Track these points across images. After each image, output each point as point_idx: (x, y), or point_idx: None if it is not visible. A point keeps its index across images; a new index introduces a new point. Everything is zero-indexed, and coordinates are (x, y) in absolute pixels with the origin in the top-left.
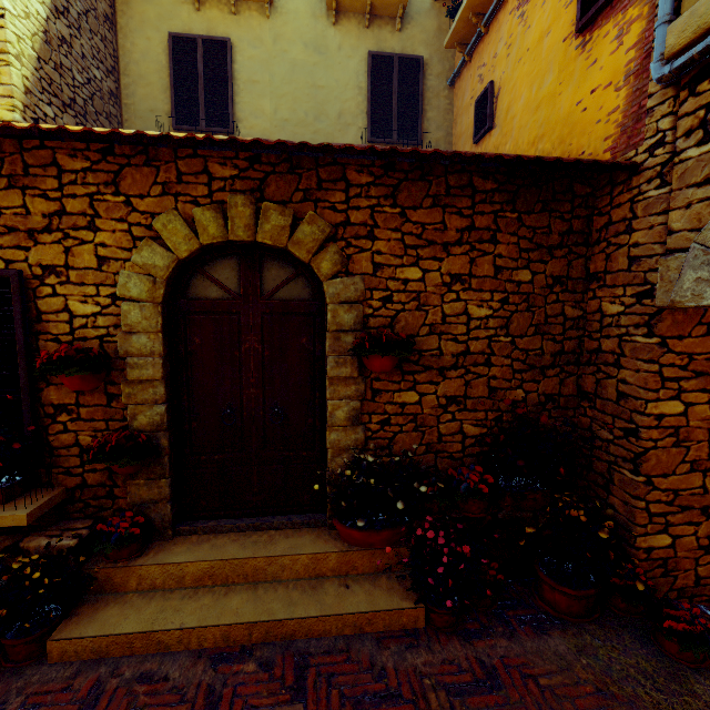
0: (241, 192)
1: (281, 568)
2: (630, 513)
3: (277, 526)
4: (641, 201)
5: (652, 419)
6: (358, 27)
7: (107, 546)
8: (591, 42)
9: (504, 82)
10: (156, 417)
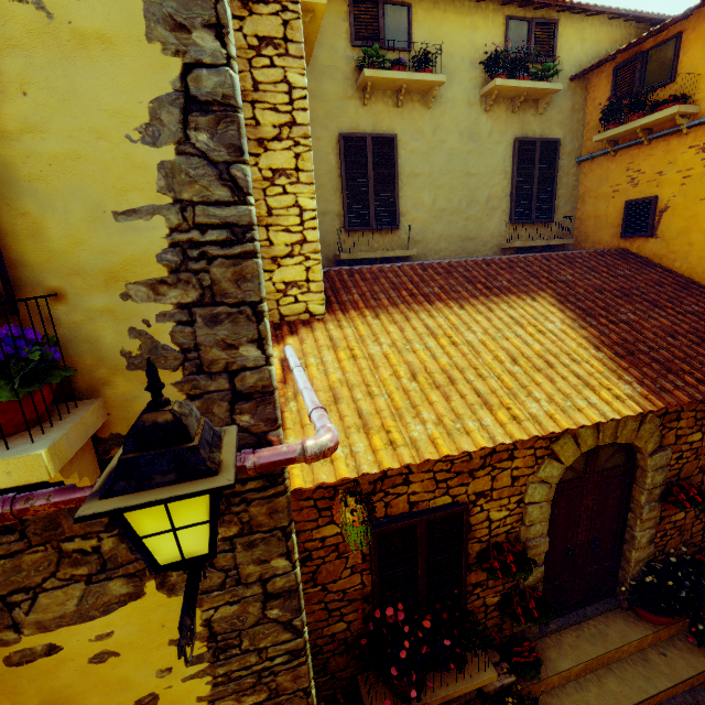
0: None
1: (622, 652)
2: None
3: (592, 616)
4: None
5: None
6: (506, 112)
7: (532, 674)
8: None
9: (674, 205)
10: (538, 575)
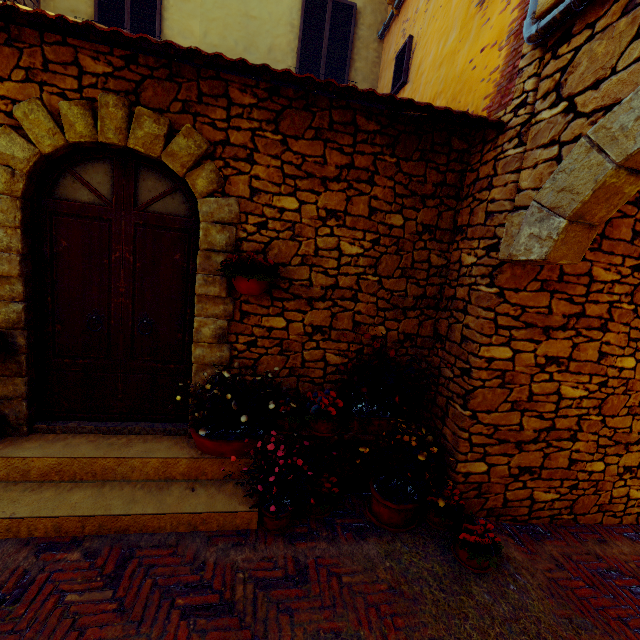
0: (114, 92)
1: (131, 469)
2: (456, 442)
3: (139, 431)
4: (502, 159)
5: (484, 362)
6: None
7: None
8: (488, 0)
9: (420, 38)
10: (13, 315)
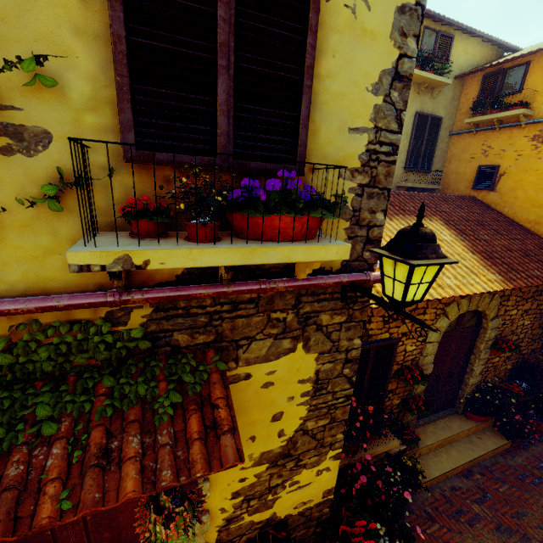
0: None
1: (459, 436)
2: None
3: (442, 417)
4: None
5: None
6: (414, 92)
7: (415, 445)
8: None
9: (510, 172)
10: (423, 387)
